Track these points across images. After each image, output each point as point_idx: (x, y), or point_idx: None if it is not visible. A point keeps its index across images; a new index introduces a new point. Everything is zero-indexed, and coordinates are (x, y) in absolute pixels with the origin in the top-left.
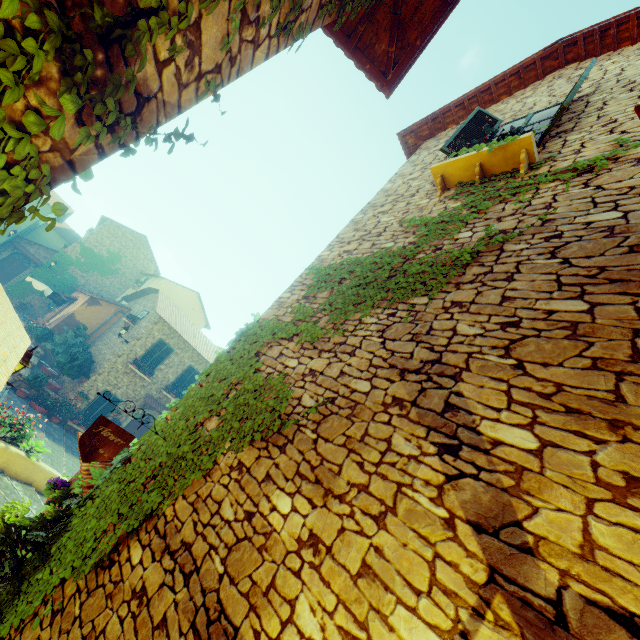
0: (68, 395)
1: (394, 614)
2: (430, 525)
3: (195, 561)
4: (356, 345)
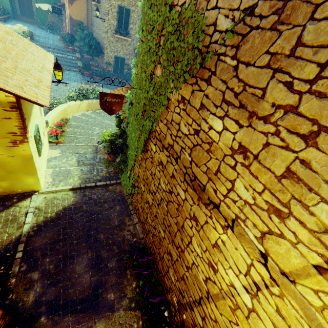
0: (103, 67)
1: (316, 207)
2: None
3: (177, 153)
4: None
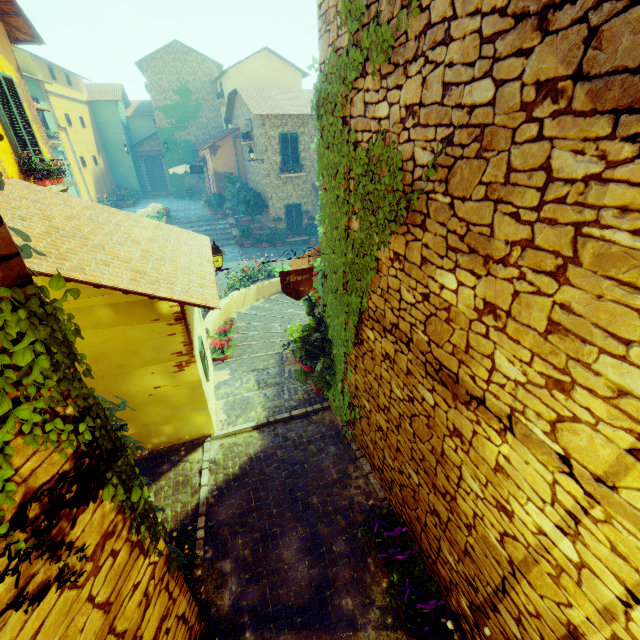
0: (269, 226)
1: (598, 362)
2: (636, 268)
3: (406, 335)
4: (447, 16)
